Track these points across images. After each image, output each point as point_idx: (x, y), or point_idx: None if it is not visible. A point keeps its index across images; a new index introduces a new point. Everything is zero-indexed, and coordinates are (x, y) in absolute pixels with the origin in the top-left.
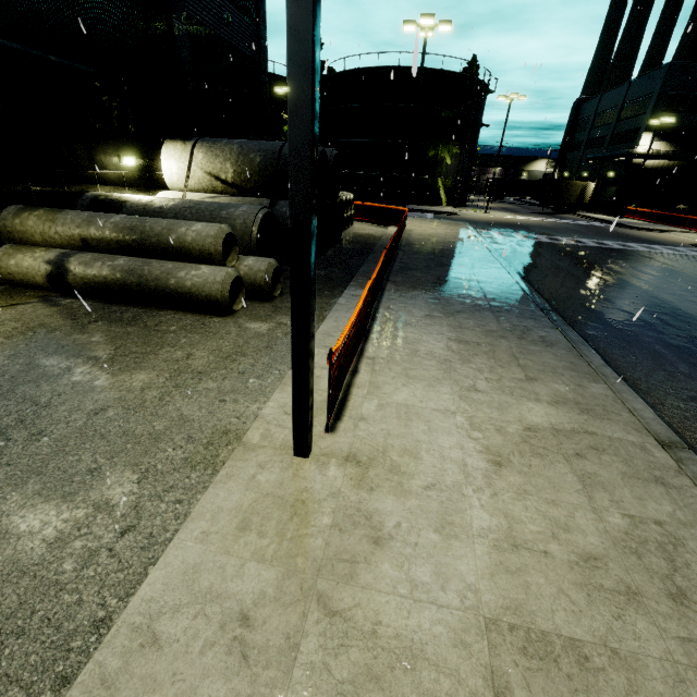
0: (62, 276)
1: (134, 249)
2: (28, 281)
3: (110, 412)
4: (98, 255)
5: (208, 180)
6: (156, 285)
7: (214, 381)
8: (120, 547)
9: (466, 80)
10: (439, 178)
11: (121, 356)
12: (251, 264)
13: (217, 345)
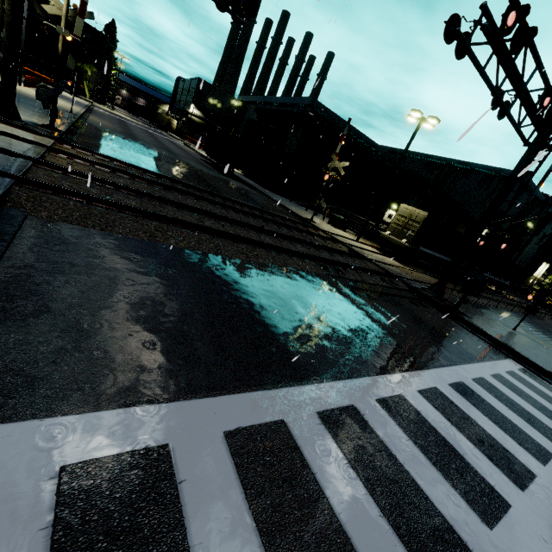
0: None
1: None
2: None
3: None
4: None
5: None
6: None
7: None
8: None
9: (100, 34)
10: (85, 81)
11: None
12: None
13: None
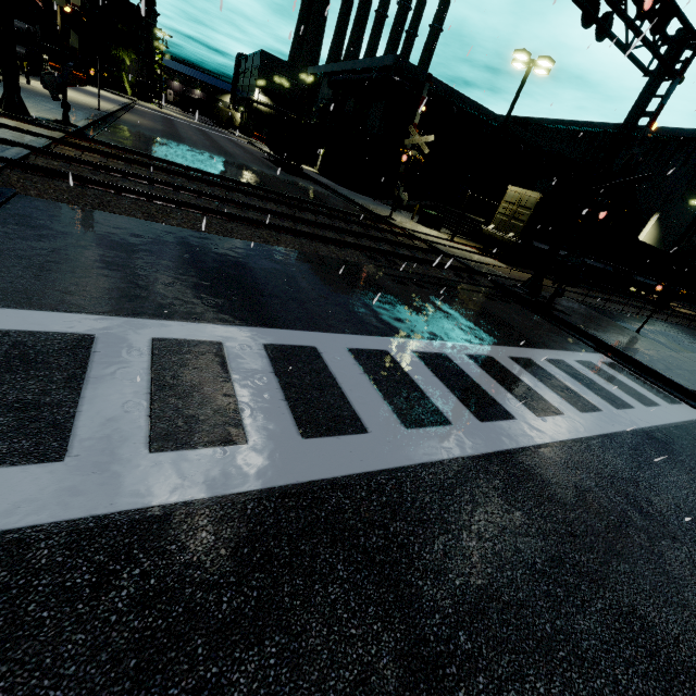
0: None
1: None
2: None
3: None
4: None
5: None
6: None
7: None
8: None
9: (134, 7)
10: (124, 73)
11: None
12: None
13: None
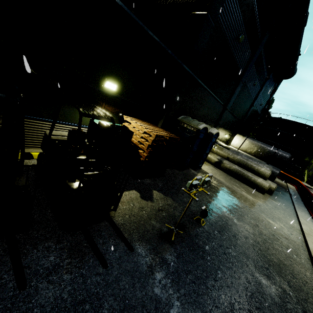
0: (220, 163)
1: (241, 165)
2: (209, 160)
3: (262, 207)
4: (231, 162)
5: (246, 148)
6: (247, 177)
7: (278, 212)
8: (293, 236)
9: None
10: (306, 170)
11: (248, 193)
12: (270, 183)
13: (269, 202)
